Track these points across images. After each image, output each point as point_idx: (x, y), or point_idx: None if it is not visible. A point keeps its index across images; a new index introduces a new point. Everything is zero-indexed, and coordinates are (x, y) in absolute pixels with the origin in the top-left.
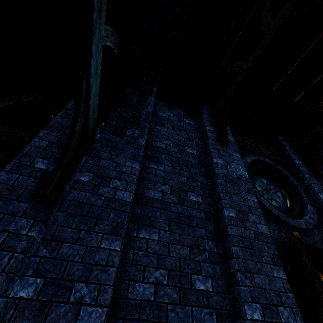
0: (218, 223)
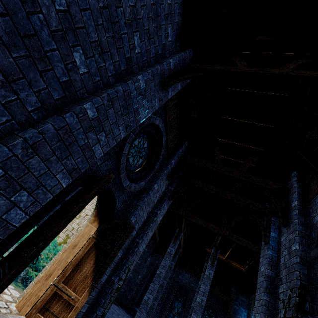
0: (70, 104)
